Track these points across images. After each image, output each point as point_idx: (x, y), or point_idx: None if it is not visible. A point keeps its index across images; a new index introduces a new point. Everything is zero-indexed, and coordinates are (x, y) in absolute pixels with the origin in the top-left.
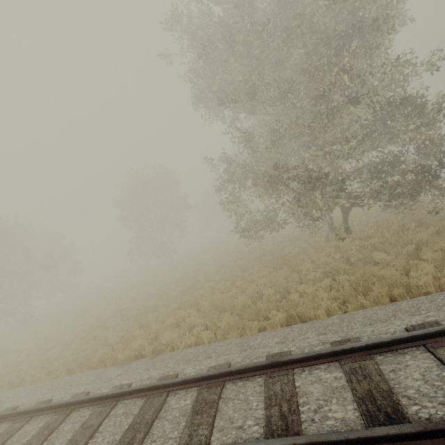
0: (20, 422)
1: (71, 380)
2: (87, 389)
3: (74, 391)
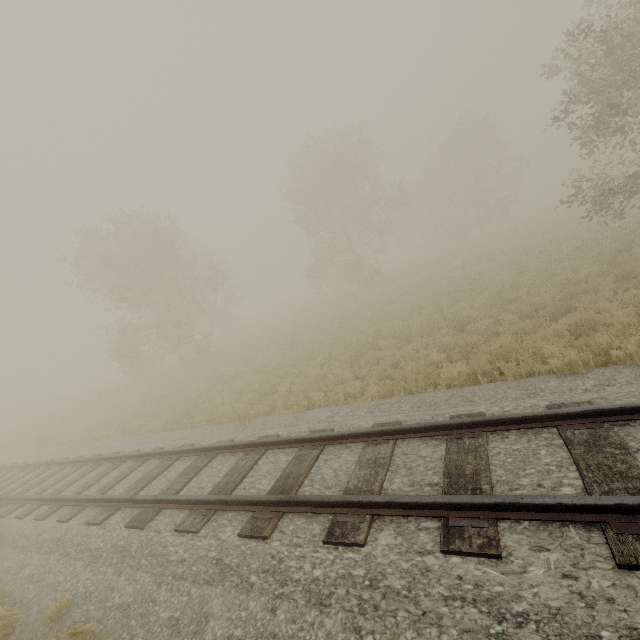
0: (470, 438)
1: (455, 396)
2: (568, 400)
3: (523, 404)
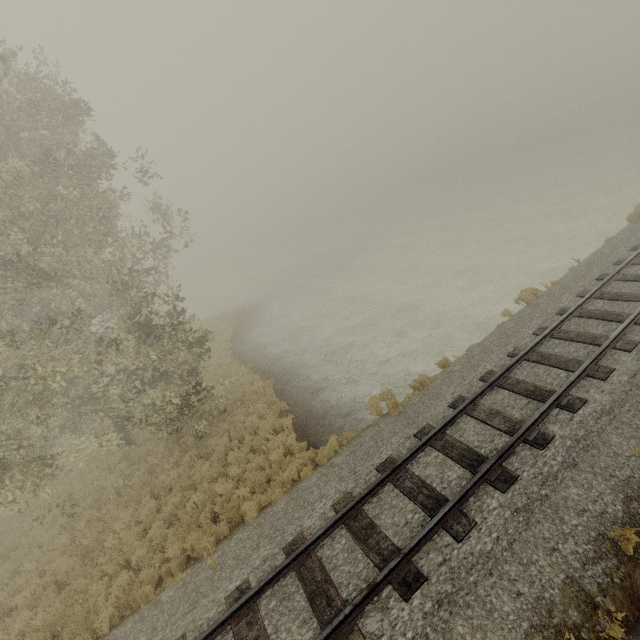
0: None
1: None
2: None
3: None
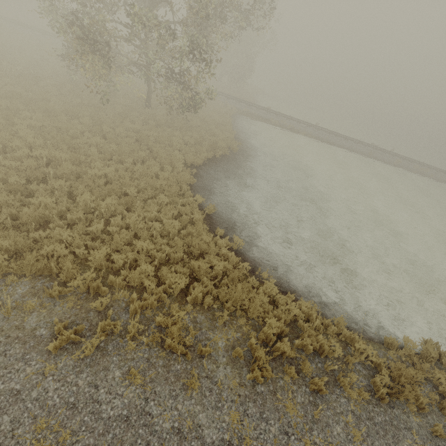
0: None
1: None
2: None
3: None
